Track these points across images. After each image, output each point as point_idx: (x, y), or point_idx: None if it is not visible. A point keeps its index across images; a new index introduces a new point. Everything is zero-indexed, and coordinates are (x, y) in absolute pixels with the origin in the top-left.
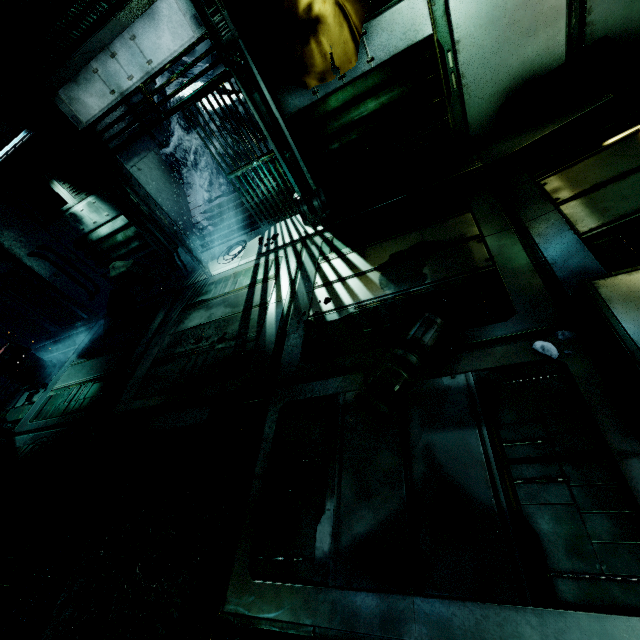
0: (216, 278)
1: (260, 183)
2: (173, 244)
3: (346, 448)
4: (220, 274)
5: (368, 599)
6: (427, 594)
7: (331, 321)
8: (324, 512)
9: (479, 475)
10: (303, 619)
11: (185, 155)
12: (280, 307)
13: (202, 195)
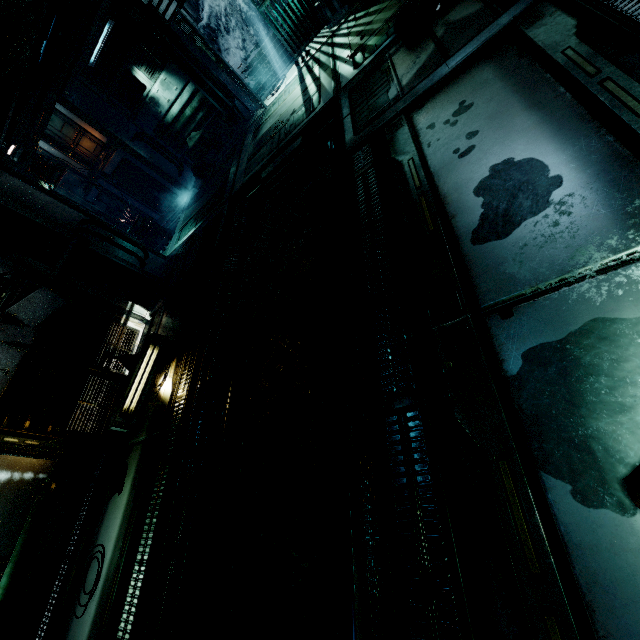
0: (271, 104)
1: (286, 7)
2: (229, 100)
3: (396, 64)
4: (273, 101)
5: (422, 83)
6: (452, 55)
7: (369, 42)
8: (390, 88)
9: (474, 5)
10: (390, 116)
11: (217, 22)
12: (329, 70)
13: (239, 56)
